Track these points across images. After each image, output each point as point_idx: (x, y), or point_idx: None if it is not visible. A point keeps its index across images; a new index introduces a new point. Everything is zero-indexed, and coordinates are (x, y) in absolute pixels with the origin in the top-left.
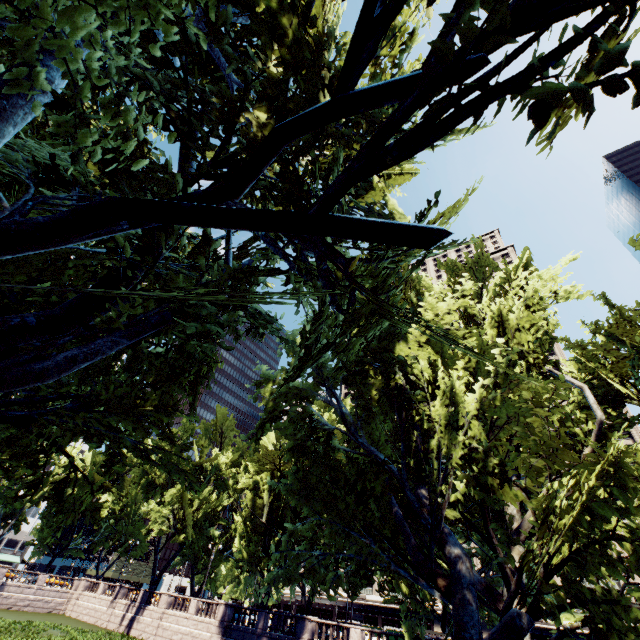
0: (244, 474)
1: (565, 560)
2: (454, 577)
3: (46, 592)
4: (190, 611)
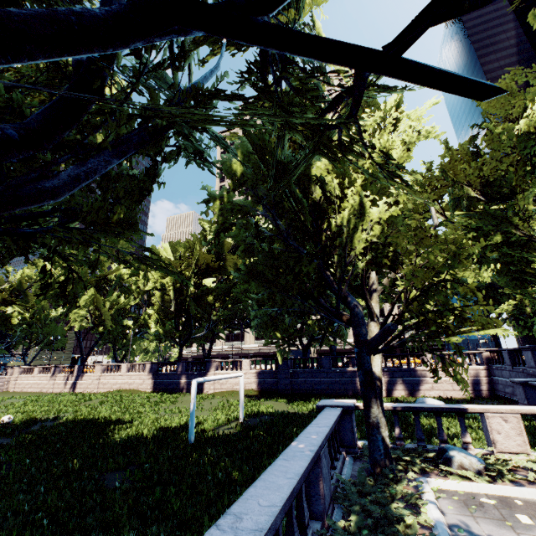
0: (144, 281)
1: (418, 298)
2: (354, 315)
3: None
4: (123, 371)
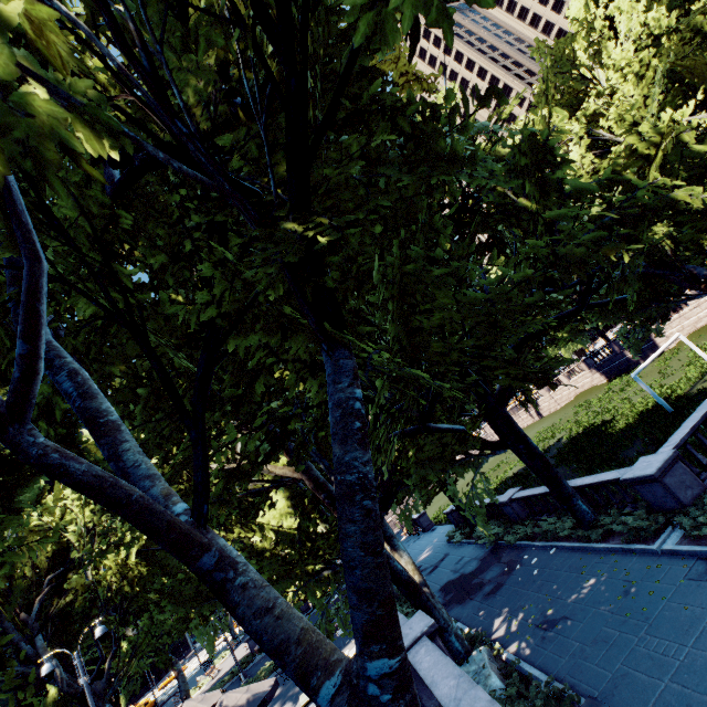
0: None
1: None
2: None
3: None
4: (564, 382)
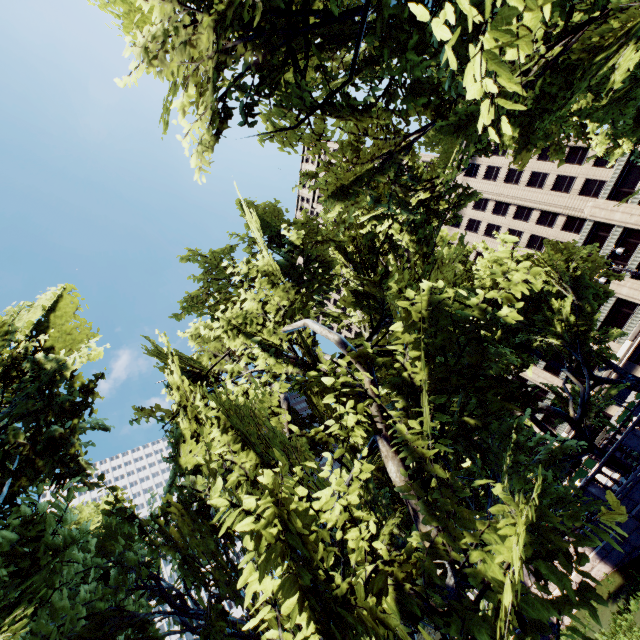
0: None
1: None
2: None
3: None
4: None
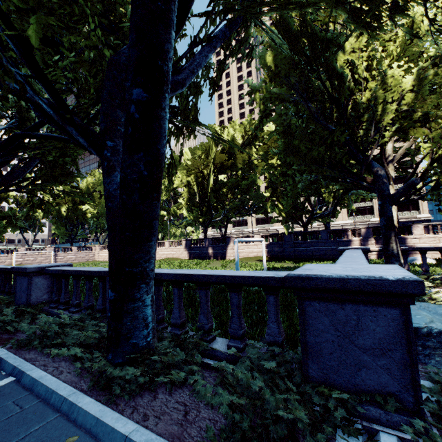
0: None
1: None
2: (377, 176)
3: (80, 254)
4: (166, 246)
